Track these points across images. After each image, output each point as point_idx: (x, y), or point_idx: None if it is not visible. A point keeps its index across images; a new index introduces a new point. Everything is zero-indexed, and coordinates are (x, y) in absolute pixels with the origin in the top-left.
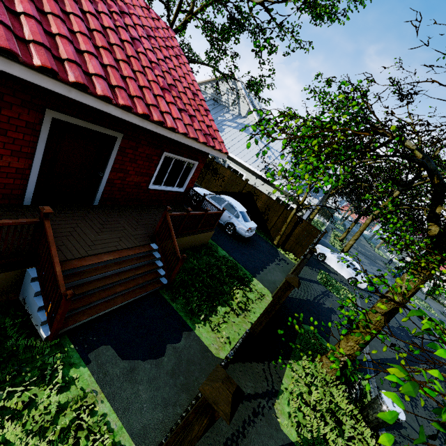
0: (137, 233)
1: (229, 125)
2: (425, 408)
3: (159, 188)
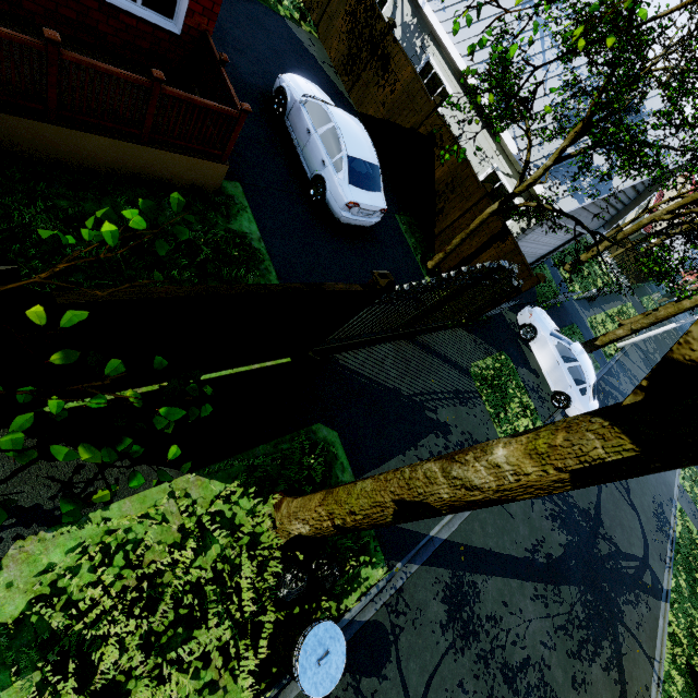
0: None
1: None
2: (483, 659)
3: None
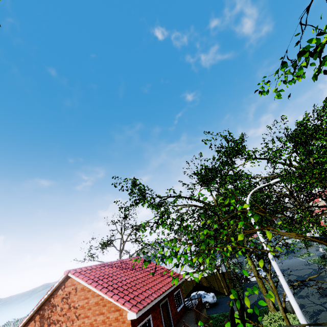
0: (191, 325)
1: (162, 263)
2: (312, 295)
3: (179, 309)
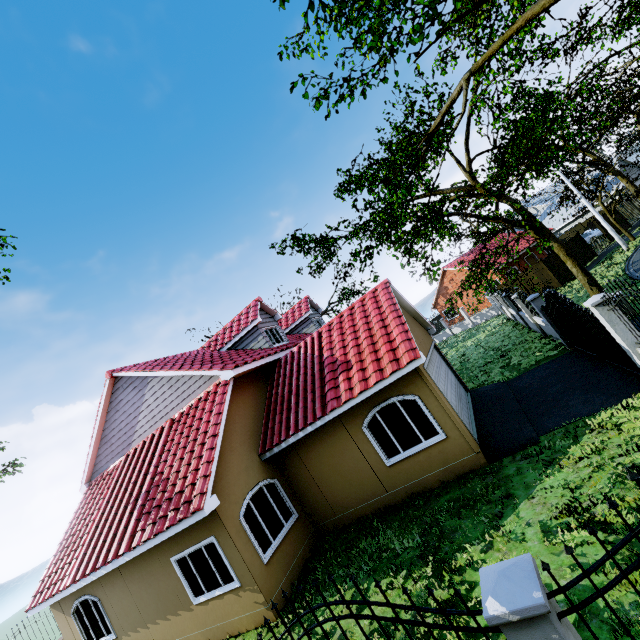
0: None
1: None
2: None
3: None
